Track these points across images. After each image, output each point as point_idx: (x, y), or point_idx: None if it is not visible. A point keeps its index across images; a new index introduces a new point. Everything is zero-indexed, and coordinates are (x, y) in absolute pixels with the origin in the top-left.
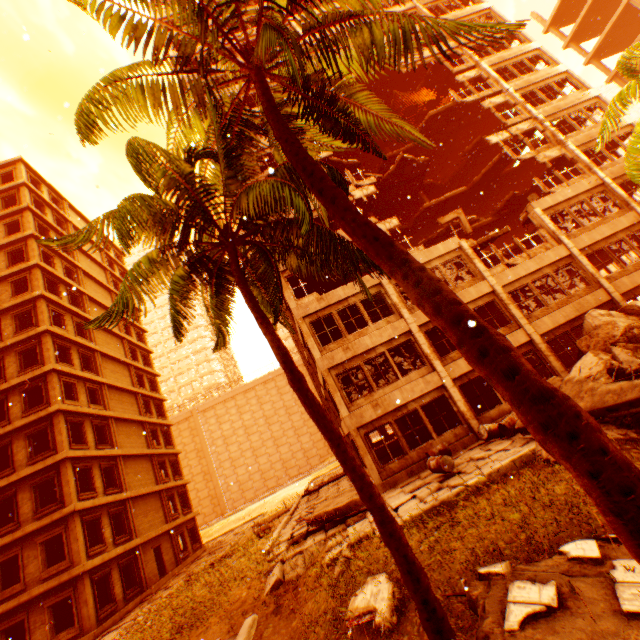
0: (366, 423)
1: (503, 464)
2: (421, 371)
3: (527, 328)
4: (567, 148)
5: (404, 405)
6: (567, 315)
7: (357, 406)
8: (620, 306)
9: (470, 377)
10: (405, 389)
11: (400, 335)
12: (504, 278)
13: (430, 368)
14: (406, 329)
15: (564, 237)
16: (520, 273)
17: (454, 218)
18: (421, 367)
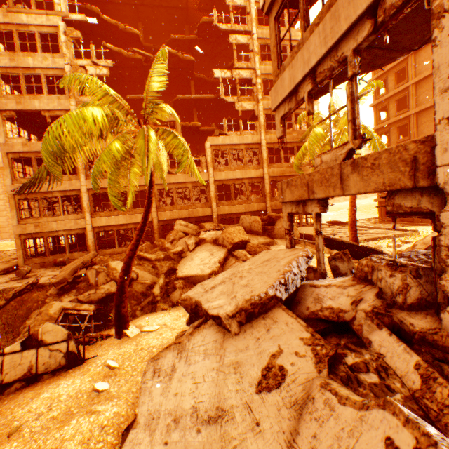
0: (28, 233)
1: (17, 286)
2: (78, 216)
3: (154, 214)
4: (258, 107)
5: (57, 231)
6: (182, 215)
7: (26, 222)
8: (213, 221)
9: (106, 229)
10: (61, 223)
11: (74, 190)
12: (160, 180)
13: (84, 216)
14: (79, 188)
15: (212, 169)
16: (171, 180)
17: (173, 121)
18: (79, 213)
